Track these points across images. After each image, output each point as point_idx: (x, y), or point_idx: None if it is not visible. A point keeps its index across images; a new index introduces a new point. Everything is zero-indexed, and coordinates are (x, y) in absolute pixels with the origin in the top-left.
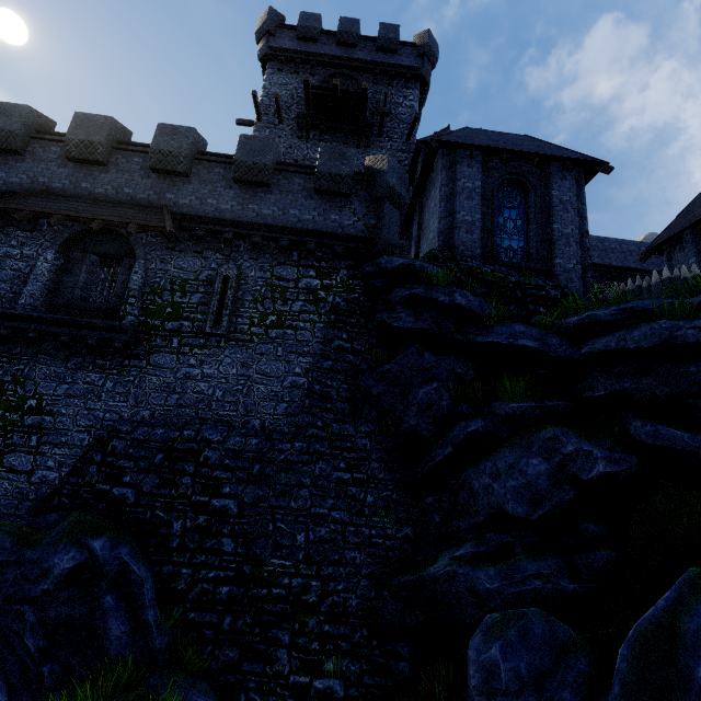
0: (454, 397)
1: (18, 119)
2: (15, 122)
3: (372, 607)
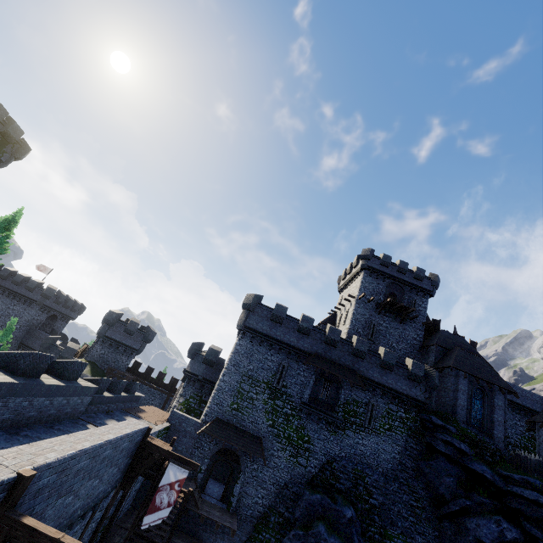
0: (456, 484)
1: (312, 325)
2: (311, 325)
3: None
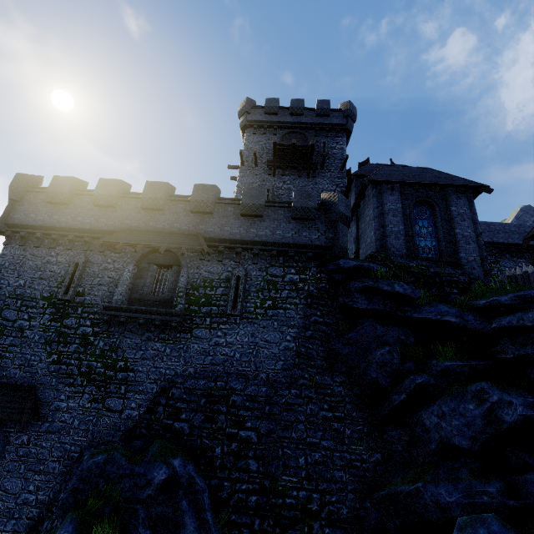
0: (400, 356)
1: (114, 188)
2: (113, 189)
3: (358, 515)
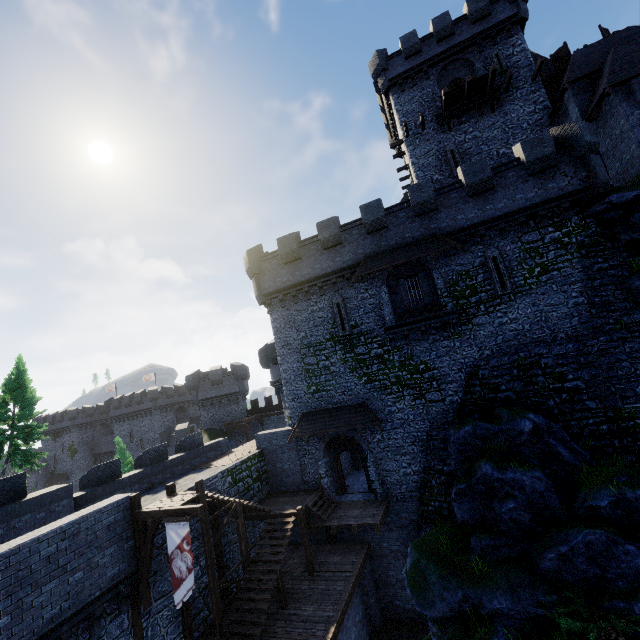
0: None
1: (334, 227)
2: (334, 228)
3: None
